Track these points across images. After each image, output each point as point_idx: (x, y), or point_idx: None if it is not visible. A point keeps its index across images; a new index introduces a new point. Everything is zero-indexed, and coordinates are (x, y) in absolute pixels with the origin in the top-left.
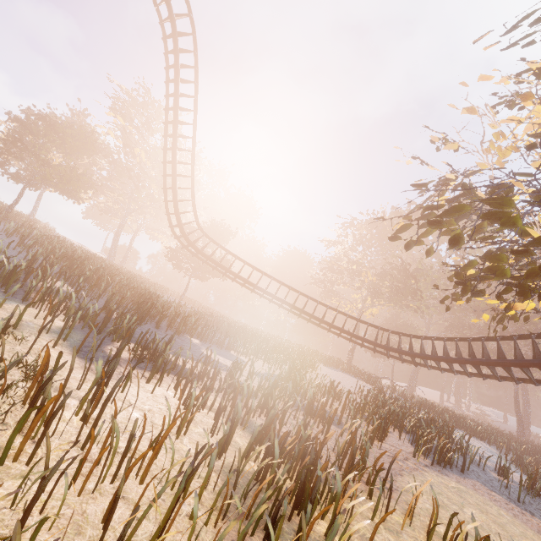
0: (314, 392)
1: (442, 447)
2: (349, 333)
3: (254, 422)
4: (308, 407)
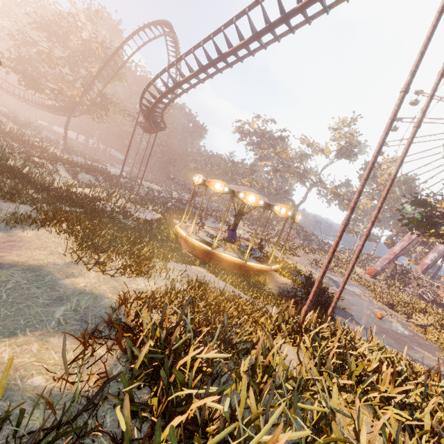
0: None
1: (19, 123)
2: None
3: None
4: None
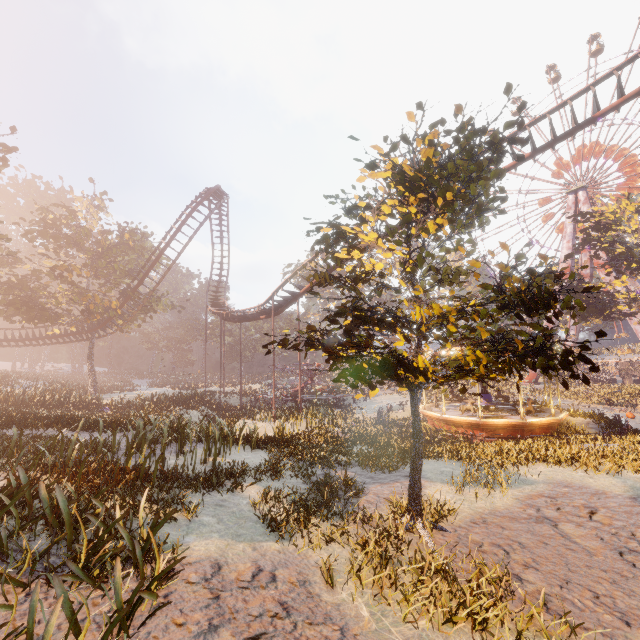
0: None
1: (1, 380)
2: None
3: None
4: None
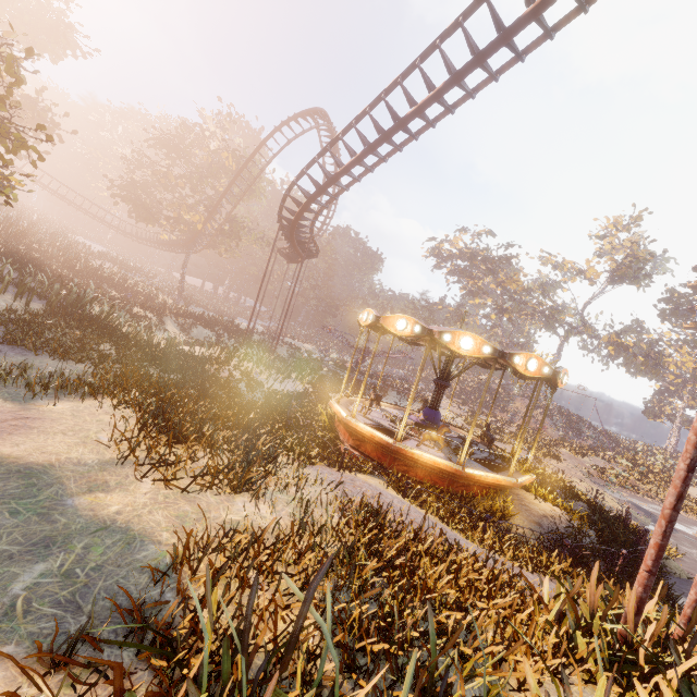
0: (71, 242)
1: (127, 267)
2: (101, 219)
3: (47, 242)
4: (68, 242)
